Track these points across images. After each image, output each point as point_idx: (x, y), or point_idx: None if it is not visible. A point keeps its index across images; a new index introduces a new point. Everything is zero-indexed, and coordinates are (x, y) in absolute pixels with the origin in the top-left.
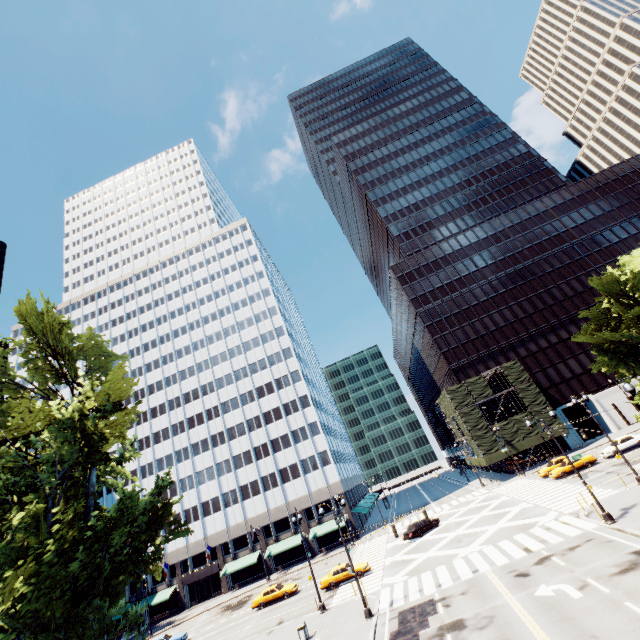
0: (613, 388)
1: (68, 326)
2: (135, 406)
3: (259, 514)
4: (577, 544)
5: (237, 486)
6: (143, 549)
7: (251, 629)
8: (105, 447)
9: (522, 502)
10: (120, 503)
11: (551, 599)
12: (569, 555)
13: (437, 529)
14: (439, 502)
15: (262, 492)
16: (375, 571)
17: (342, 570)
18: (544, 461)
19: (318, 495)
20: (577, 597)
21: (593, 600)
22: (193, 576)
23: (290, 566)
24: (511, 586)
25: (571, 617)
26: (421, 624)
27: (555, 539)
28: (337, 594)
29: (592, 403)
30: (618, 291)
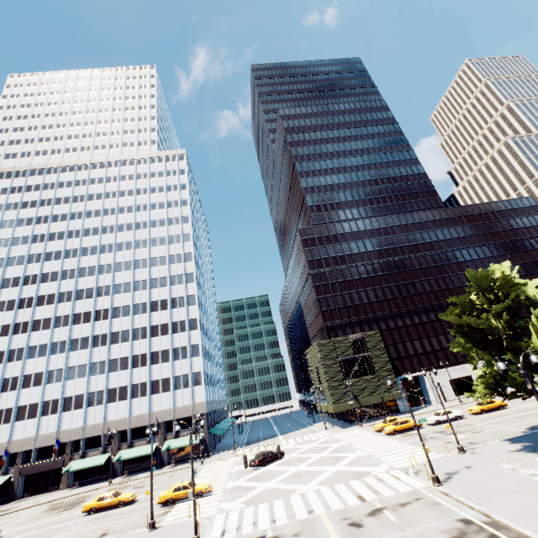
0: (441, 370)
1: None
2: None
3: (120, 418)
4: (407, 501)
5: (106, 388)
6: None
7: (71, 537)
8: None
9: (358, 450)
10: None
11: None
12: (400, 511)
13: (281, 461)
14: (286, 436)
15: (129, 398)
16: (215, 493)
17: (184, 488)
18: (378, 417)
19: (182, 411)
20: None
21: None
22: (33, 468)
23: (136, 472)
24: (344, 535)
25: None
26: None
27: (387, 492)
28: (172, 512)
29: (424, 378)
30: (487, 286)
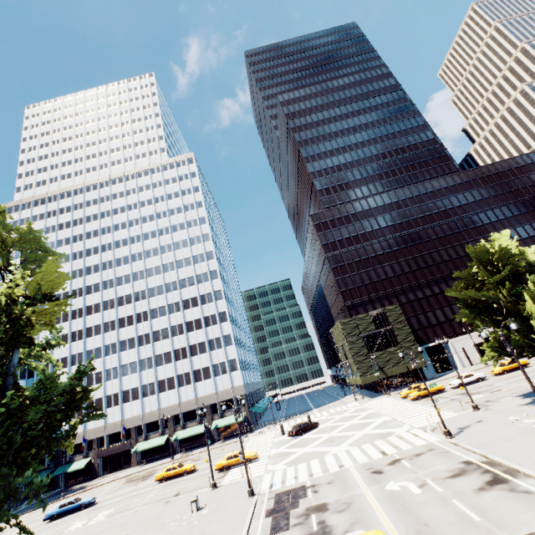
0: (465, 336)
1: (4, 215)
2: (66, 300)
3: (172, 405)
4: (422, 452)
5: (156, 380)
6: (57, 427)
7: (151, 498)
8: (32, 333)
9: (384, 415)
10: (38, 385)
11: (397, 493)
12: (415, 460)
13: (316, 430)
14: (320, 409)
15: (176, 387)
16: (261, 459)
17: (235, 456)
18: (405, 386)
19: (223, 394)
20: (417, 493)
21: (429, 496)
22: (108, 451)
23: (192, 449)
24: (368, 480)
25: (411, 508)
26: (293, 505)
27: (406, 446)
28: (228, 475)
29: (448, 345)
30: (486, 260)
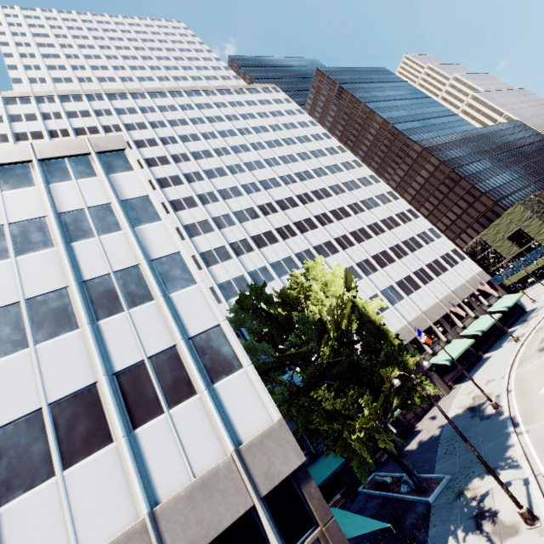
0: None
1: None
2: None
3: (432, 305)
4: None
5: (393, 282)
6: None
7: None
8: None
9: None
10: None
11: None
12: None
13: None
14: (537, 292)
15: (423, 285)
16: None
17: None
18: None
19: (474, 282)
20: None
21: None
22: None
23: (491, 348)
24: None
25: None
26: None
27: None
28: None
29: None
30: None
